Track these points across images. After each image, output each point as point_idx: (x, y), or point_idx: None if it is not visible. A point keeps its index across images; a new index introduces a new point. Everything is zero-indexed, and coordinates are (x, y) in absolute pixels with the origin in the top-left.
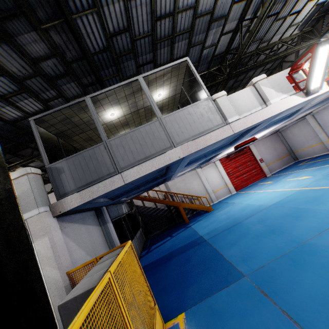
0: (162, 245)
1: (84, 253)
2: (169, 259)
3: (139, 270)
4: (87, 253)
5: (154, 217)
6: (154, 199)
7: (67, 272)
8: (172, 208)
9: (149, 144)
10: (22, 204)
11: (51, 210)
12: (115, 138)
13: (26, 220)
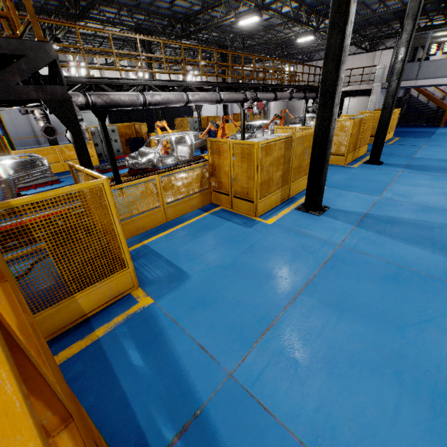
0: (407, 129)
1: (377, 107)
2: (406, 132)
3: (397, 118)
4: (377, 108)
5: (417, 111)
6: (429, 96)
7: (375, 109)
8: (439, 111)
9: (440, 70)
10: (375, 80)
11: (381, 85)
12: (427, 61)
13: (373, 86)
